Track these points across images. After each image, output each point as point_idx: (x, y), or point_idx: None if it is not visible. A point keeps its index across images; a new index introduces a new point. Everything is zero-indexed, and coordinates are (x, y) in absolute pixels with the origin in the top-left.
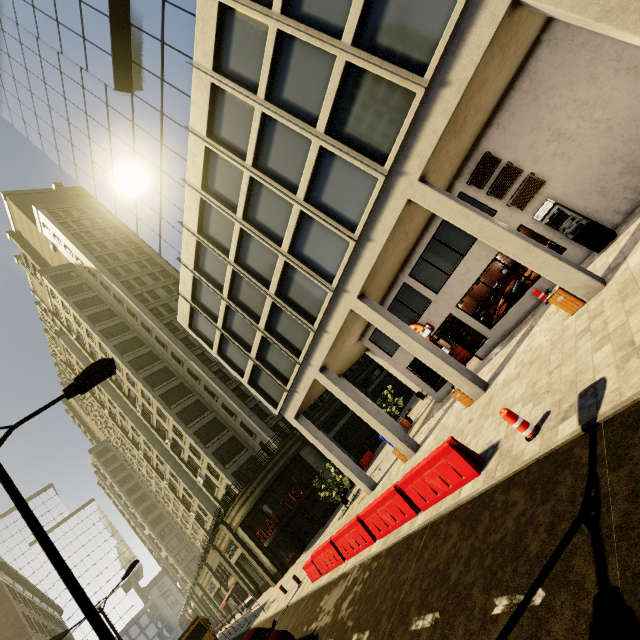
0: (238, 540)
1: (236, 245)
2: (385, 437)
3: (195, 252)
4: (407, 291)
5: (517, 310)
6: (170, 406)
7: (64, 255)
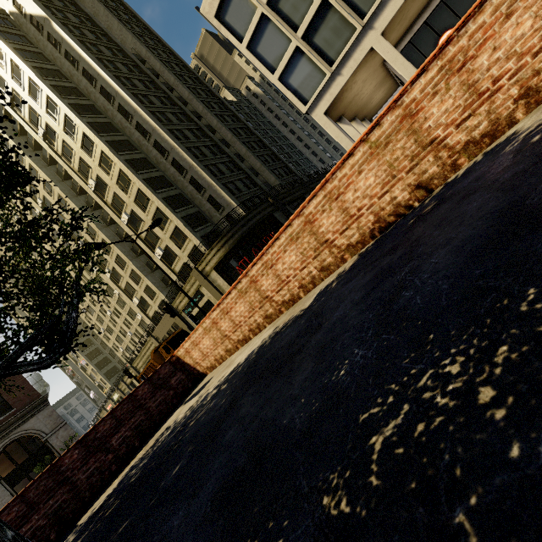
0: (210, 283)
1: None
2: None
3: None
4: None
5: None
6: (136, 172)
7: None
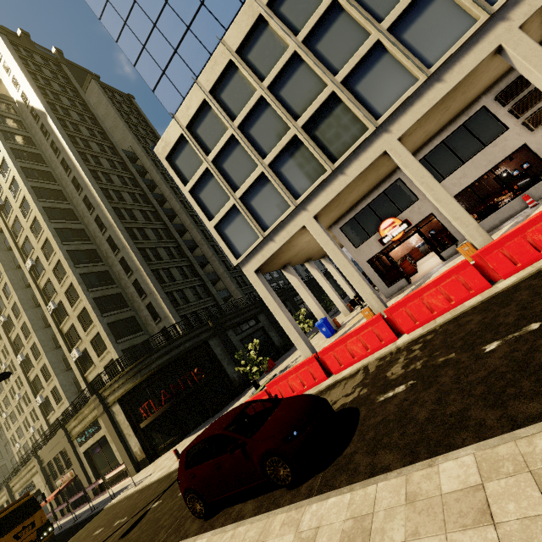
0: (109, 417)
1: (279, 69)
2: (361, 293)
3: (221, 73)
4: (398, 187)
5: (494, 218)
6: (75, 264)
7: (6, 87)
